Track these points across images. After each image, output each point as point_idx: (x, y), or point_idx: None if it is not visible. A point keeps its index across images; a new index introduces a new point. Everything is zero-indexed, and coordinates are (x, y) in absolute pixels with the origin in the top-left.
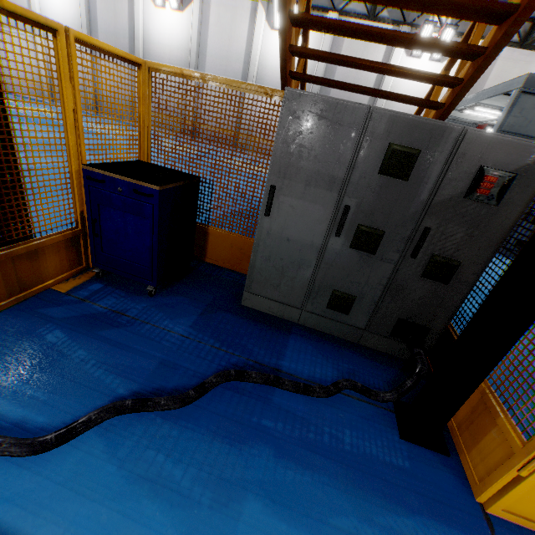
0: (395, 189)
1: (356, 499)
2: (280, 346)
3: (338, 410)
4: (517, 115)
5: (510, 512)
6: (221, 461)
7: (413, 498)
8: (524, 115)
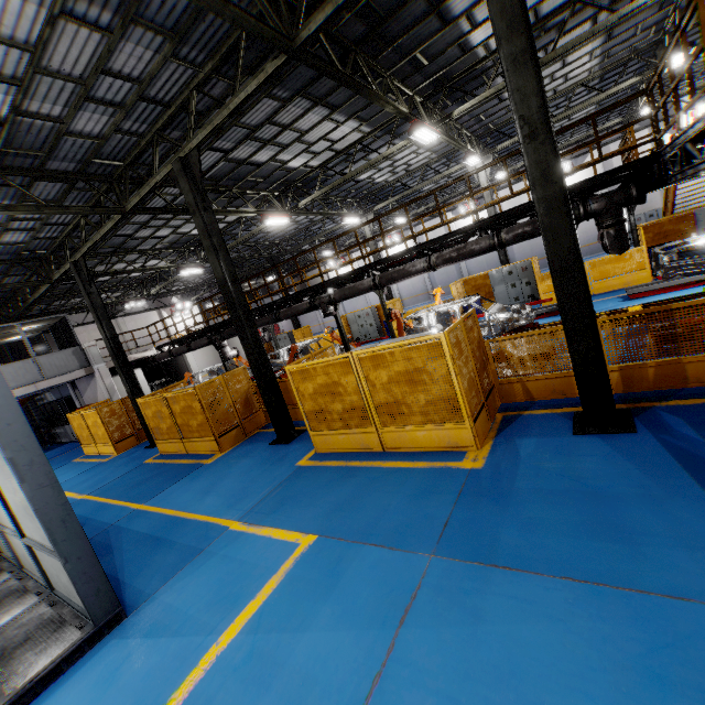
0: None
1: None
2: None
3: None
4: None
5: None
6: None
7: None
8: None
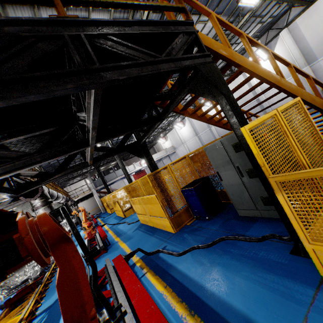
0: (244, 154)
1: (253, 269)
2: (249, 227)
3: (263, 245)
4: None
5: None
6: (214, 258)
7: (280, 271)
8: None
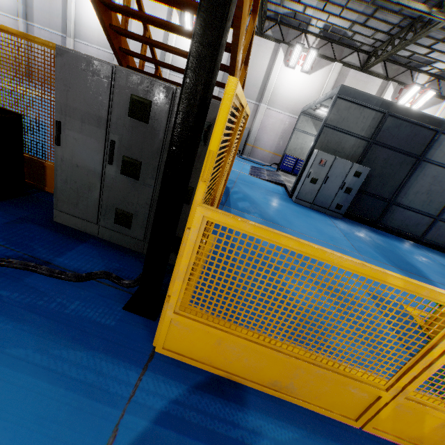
0: (142, 129)
1: (44, 340)
2: (66, 249)
3: (82, 289)
4: (336, 114)
5: (169, 350)
6: None
7: (98, 342)
8: (341, 114)
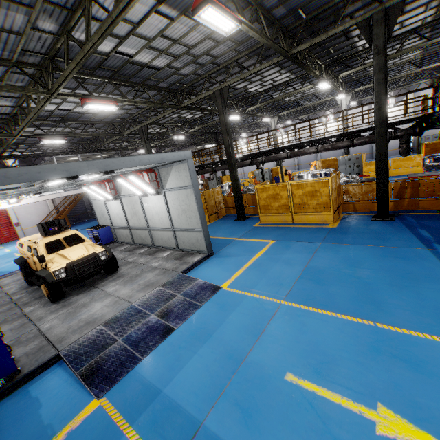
0: None
1: None
2: None
3: None
4: None
5: None
6: None
7: None
8: None
